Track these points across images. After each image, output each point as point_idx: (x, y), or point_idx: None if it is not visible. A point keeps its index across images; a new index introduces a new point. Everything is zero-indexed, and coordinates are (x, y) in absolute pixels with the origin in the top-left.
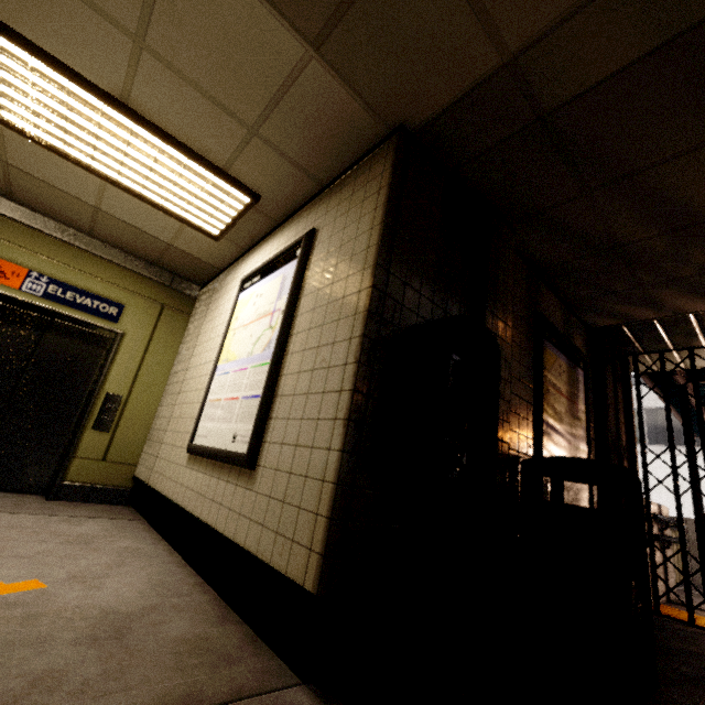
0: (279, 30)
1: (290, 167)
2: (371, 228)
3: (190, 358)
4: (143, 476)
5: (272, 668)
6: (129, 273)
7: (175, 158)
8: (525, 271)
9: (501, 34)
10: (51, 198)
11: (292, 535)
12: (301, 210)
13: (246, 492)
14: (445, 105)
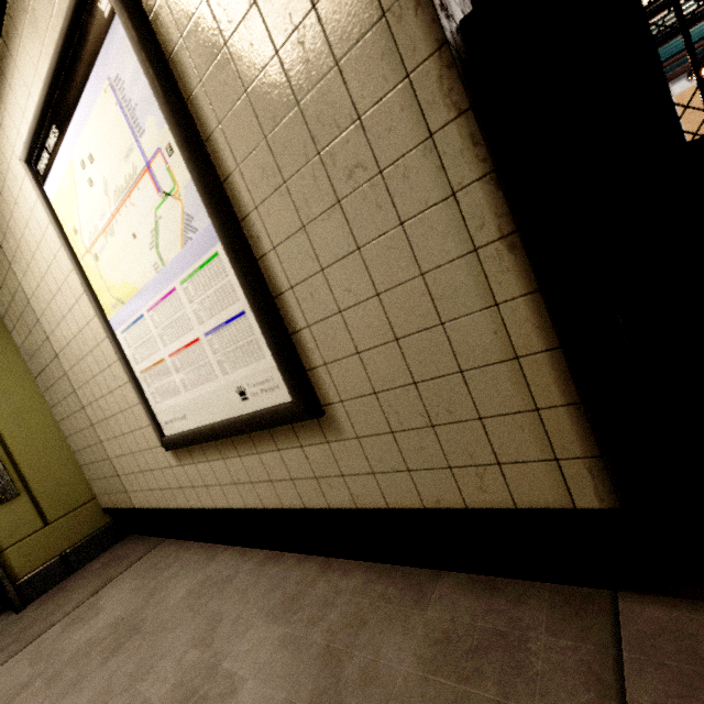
0: None
1: None
2: None
3: (45, 340)
4: (118, 503)
5: (558, 603)
6: None
7: None
8: None
9: None
10: None
11: (492, 459)
12: None
13: (331, 447)
14: None
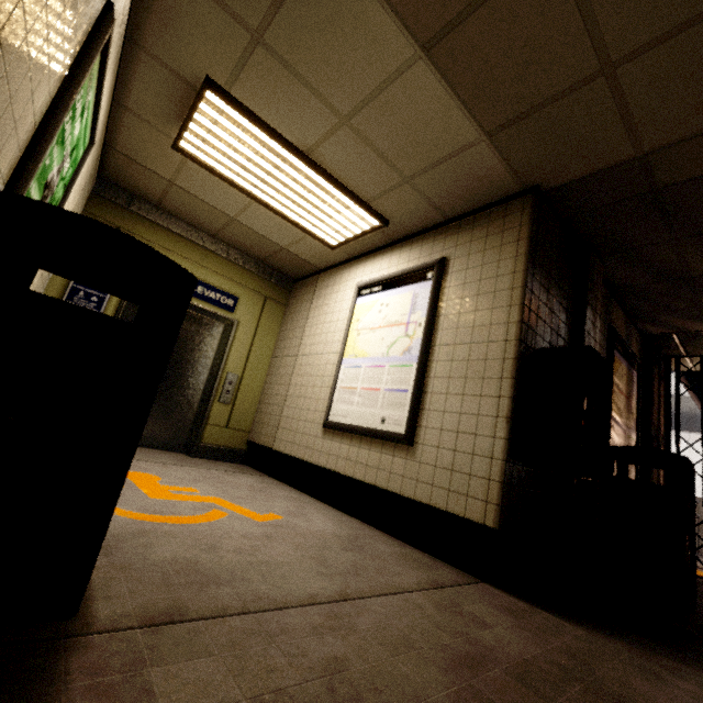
0: (464, 123)
1: (425, 205)
2: (514, 273)
3: (298, 346)
4: (263, 442)
5: (459, 573)
6: (241, 269)
7: (330, 192)
8: (604, 291)
9: (641, 140)
10: (195, 209)
11: (466, 493)
12: (422, 235)
13: (406, 462)
14: (578, 177)
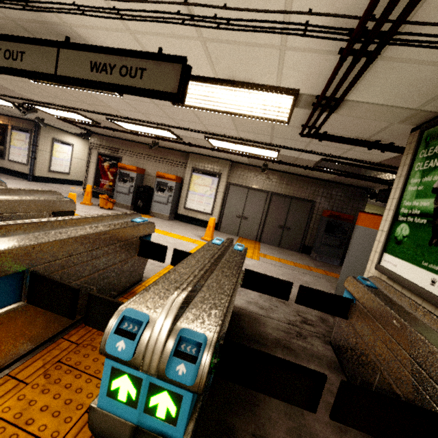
0: None
1: None
2: None
3: None
4: None
5: None
6: (373, 205)
7: None
8: None
9: None
10: None
11: None
12: None
13: None
14: None
